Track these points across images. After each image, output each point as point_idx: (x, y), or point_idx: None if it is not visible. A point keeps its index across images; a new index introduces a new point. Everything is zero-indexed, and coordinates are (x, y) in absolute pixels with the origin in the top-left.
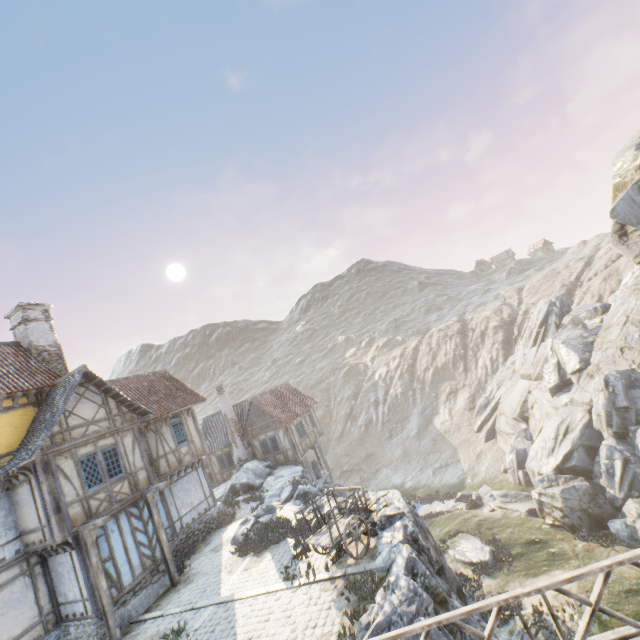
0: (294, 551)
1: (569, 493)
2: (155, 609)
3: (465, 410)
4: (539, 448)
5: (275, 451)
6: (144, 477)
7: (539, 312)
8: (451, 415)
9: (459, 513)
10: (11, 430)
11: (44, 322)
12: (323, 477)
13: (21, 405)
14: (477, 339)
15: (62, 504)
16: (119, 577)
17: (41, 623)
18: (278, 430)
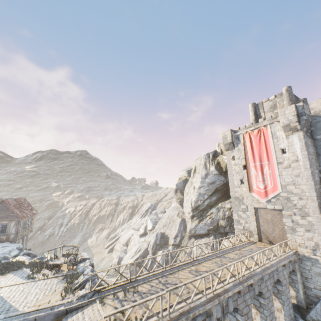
0: (30, 272)
1: (133, 271)
2: None
3: (104, 238)
4: (129, 256)
5: (2, 233)
6: None
7: (147, 206)
8: (97, 239)
9: None
10: None
11: None
12: None
13: None
14: (121, 209)
15: None
16: None
17: None
18: (12, 221)
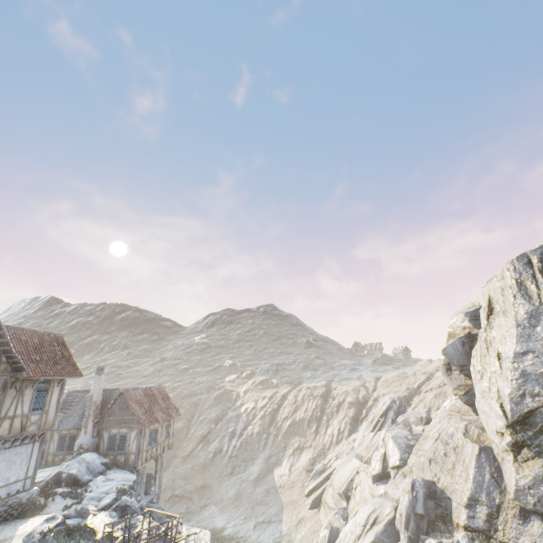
0: None
1: None
2: None
3: (304, 470)
4: (349, 531)
5: (119, 450)
6: None
7: (384, 404)
8: (291, 470)
9: None
10: None
11: None
12: (151, 494)
13: None
14: (334, 407)
15: None
16: None
17: None
18: (133, 429)
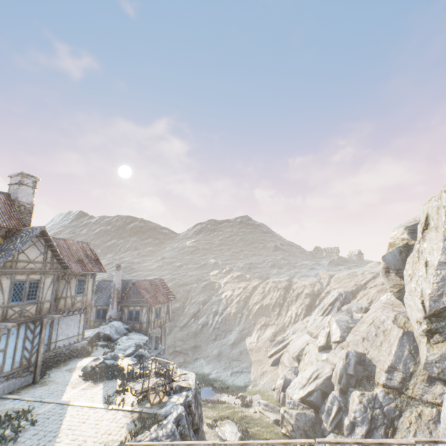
0: (118, 388)
1: (300, 416)
2: (16, 394)
3: (268, 340)
4: (297, 382)
5: (136, 320)
6: (47, 307)
7: (332, 296)
8: (258, 340)
9: (234, 406)
10: None
11: (31, 188)
12: (159, 349)
13: None
14: (293, 297)
15: None
16: (3, 364)
17: None
18: (143, 307)
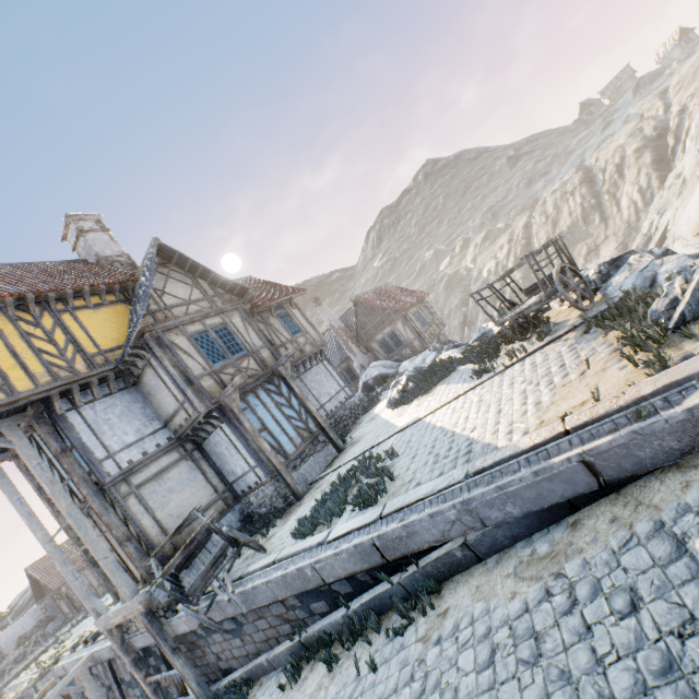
0: (474, 367)
1: None
2: (329, 469)
3: None
4: None
5: (398, 347)
6: (268, 356)
7: None
8: None
9: None
10: (111, 326)
11: (101, 233)
12: None
13: (111, 302)
14: (612, 177)
15: (191, 377)
16: (280, 446)
17: (220, 499)
18: (395, 323)
